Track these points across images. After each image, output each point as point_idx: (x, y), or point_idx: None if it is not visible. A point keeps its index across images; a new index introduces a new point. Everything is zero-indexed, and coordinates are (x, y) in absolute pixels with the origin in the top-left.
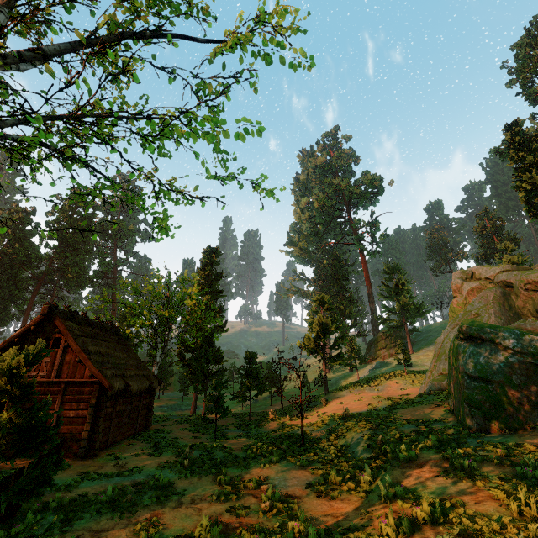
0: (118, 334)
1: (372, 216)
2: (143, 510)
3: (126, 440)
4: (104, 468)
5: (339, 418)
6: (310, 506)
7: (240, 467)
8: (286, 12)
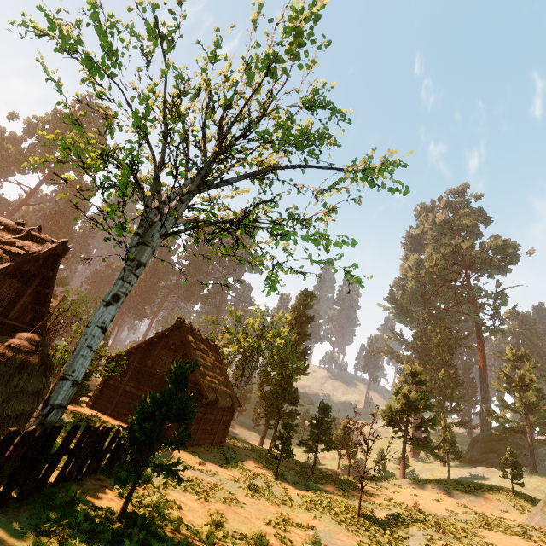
0: (218, 353)
1: (498, 287)
2: (214, 503)
3: (205, 445)
4: (190, 460)
5: (405, 507)
6: None
7: (293, 509)
8: (384, 171)
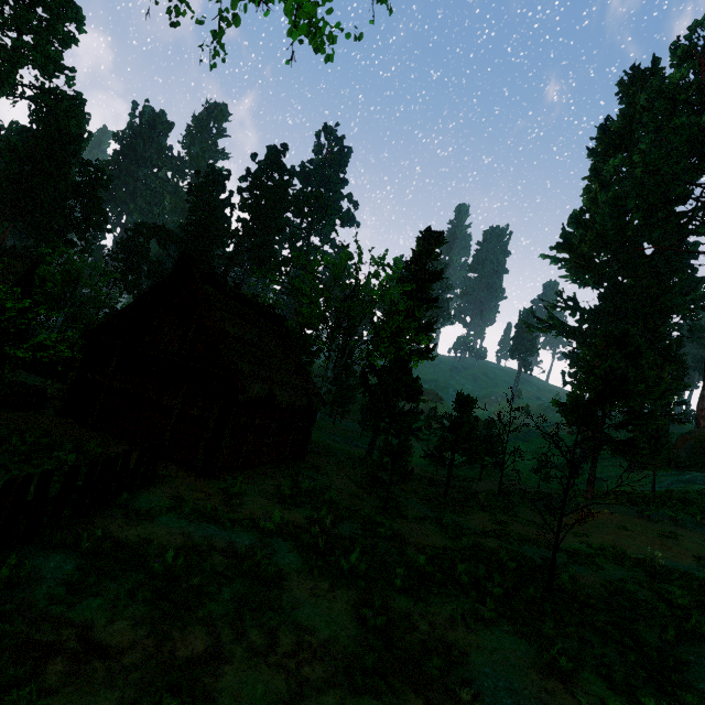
0: (281, 326)
1: None
2: (200, 627)
3: (267, 466)
4: (210, 501)
5: (631, 564)
6: None
7: (413, 594)
8: None
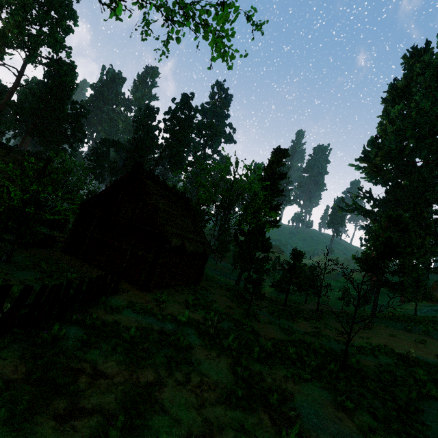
0: (188, 204)
1: None
2: (150, 368)
3: (178, 286)
4: (149, 304)
5: (395, 356)
6: None
7: (263, 362)
8: None
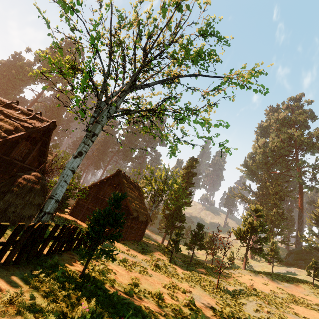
0: (139, 190)
1: (317, 161)
2: (134, 272)
3: (131, 240)
4: (122, 248)
5: (245, 286)
6: (209, 317)
7: (178, 280)
8: (252, 76)
